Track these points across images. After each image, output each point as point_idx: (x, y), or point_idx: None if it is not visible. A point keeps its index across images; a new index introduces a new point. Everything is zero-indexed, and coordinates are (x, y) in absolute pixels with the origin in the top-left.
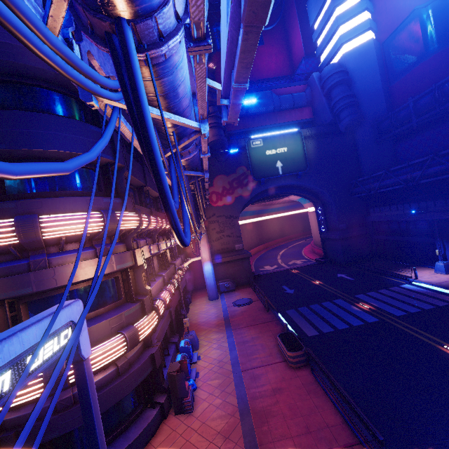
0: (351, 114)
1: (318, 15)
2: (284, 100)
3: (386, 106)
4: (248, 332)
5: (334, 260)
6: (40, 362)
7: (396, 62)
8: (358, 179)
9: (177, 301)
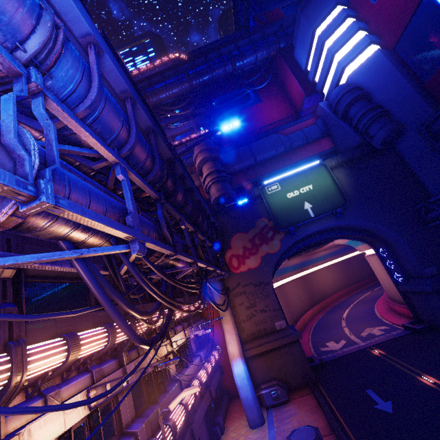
0: (383, 125)
1: (308, 58)
2: (294, 138)
3: (429, 106)
4: None
5: (438, 326)
6: None
7: (420, 58)
8: (429, 201)
9: None
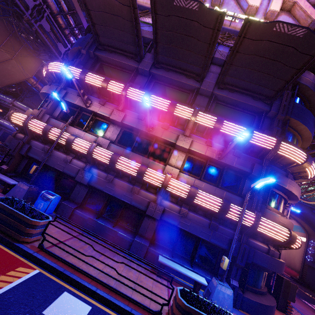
0: None
1: None
2: None
3: None
4: None
5: (313, 288)
6: None
7: None
8: None
9: None
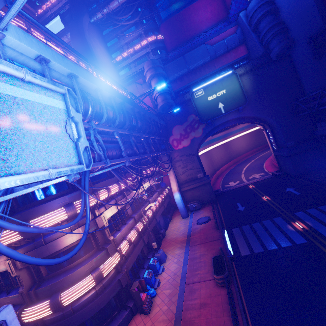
0: (279, 42)
1: None
2: (218, 48)
3: (321, 19)
4: (199, 249)
5: (288, 173)
6: None
7: None
8: (299, 100)
9: (152, 227)
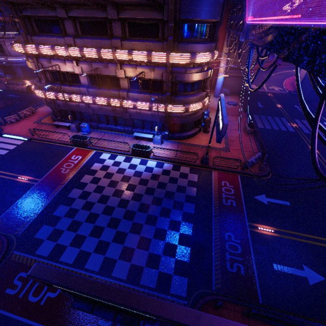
0: None
1: None
2: None
3: None
4: (232, 117)
5: None
6: None
7: None
8: None
9: None
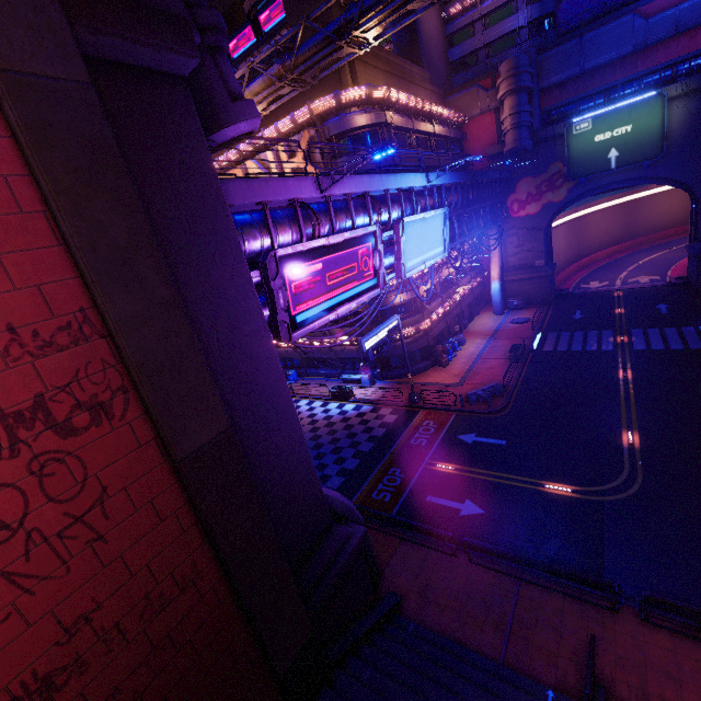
0: None
1: None
2: (656, 27)
3: None
4: (502, 342)
5: (690, 284)
6: (393, 325)
7: None
8: None
9: (456, 313)
